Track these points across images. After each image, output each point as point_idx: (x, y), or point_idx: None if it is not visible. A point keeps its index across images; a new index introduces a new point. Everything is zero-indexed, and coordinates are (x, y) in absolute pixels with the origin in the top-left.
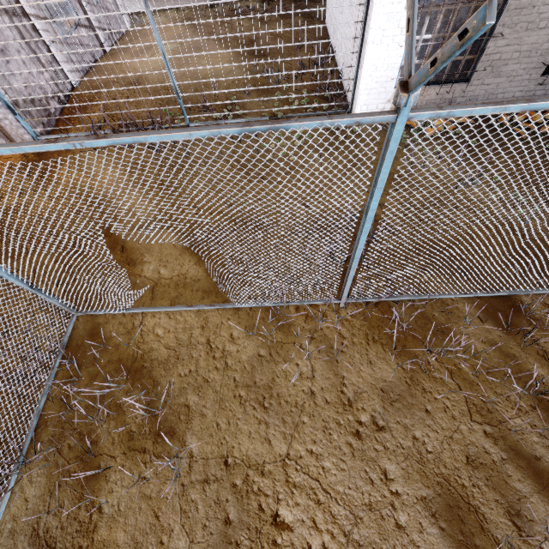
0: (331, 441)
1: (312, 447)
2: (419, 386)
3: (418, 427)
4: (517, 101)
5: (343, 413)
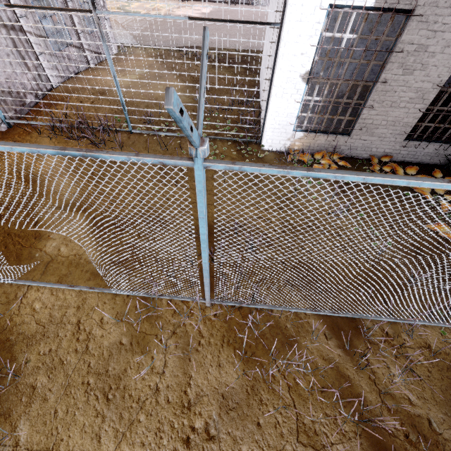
0: (160, 446)
1: (139, 450)
2: (257, 396)
3: (246, 441)
4: (299, 168)
5: (180, 416)
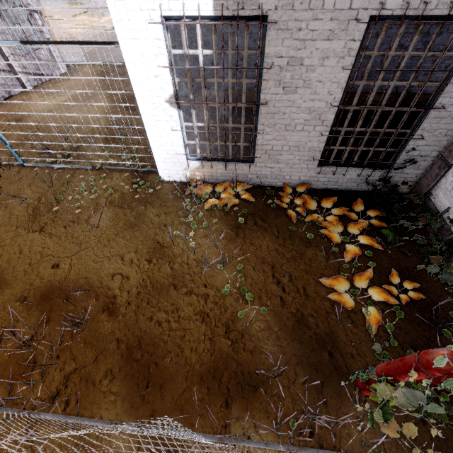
0: None
1: None
2: None
3: None
4: None
5: None
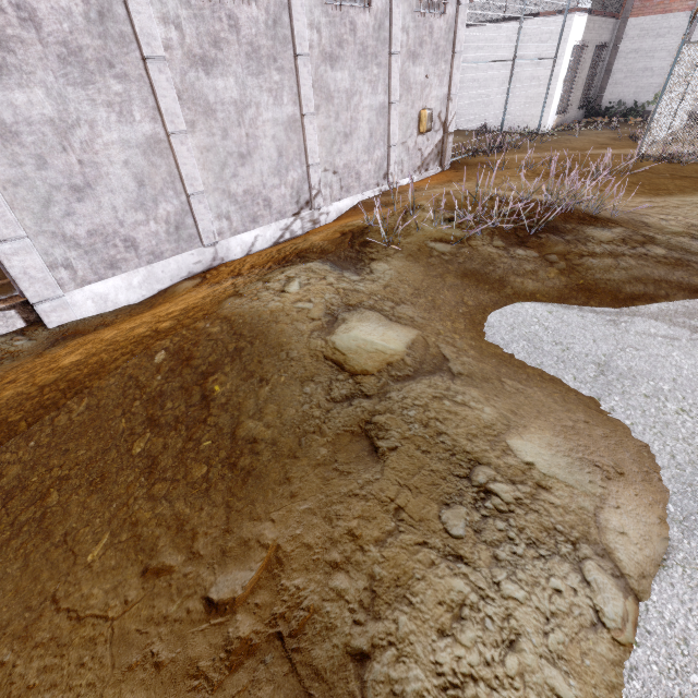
0: None
1: None
2: None
3: None
4: None
5: None
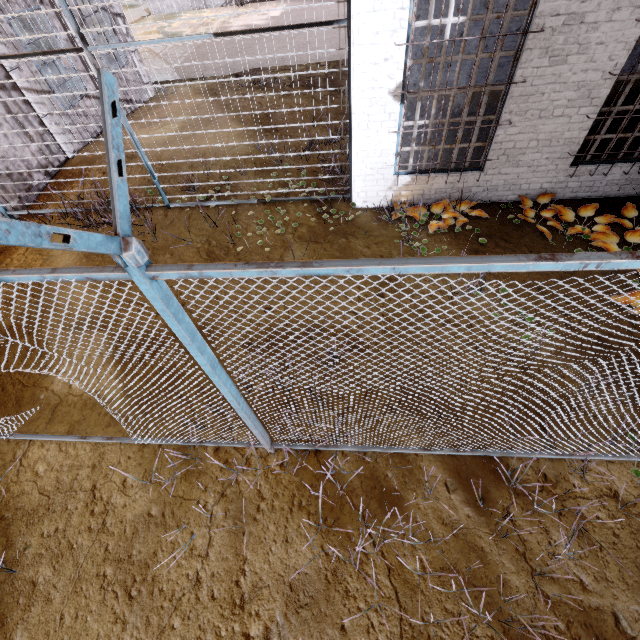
0: None
1: None
2: (341, 585)
3: None
4: (289, 263)
5: (229, 619)
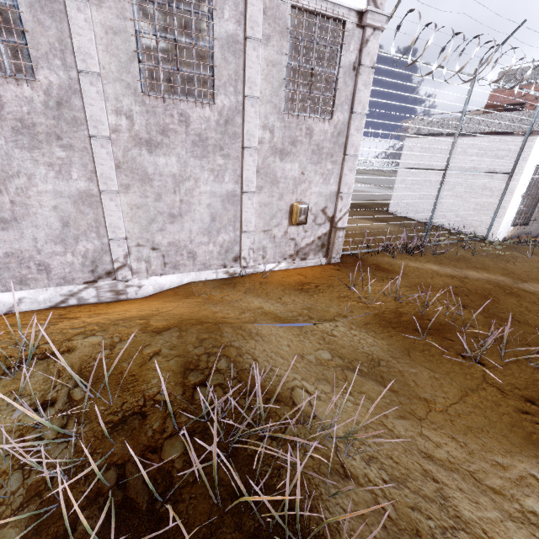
0: None
1: None
2: None
3: None
4: None
5: None
